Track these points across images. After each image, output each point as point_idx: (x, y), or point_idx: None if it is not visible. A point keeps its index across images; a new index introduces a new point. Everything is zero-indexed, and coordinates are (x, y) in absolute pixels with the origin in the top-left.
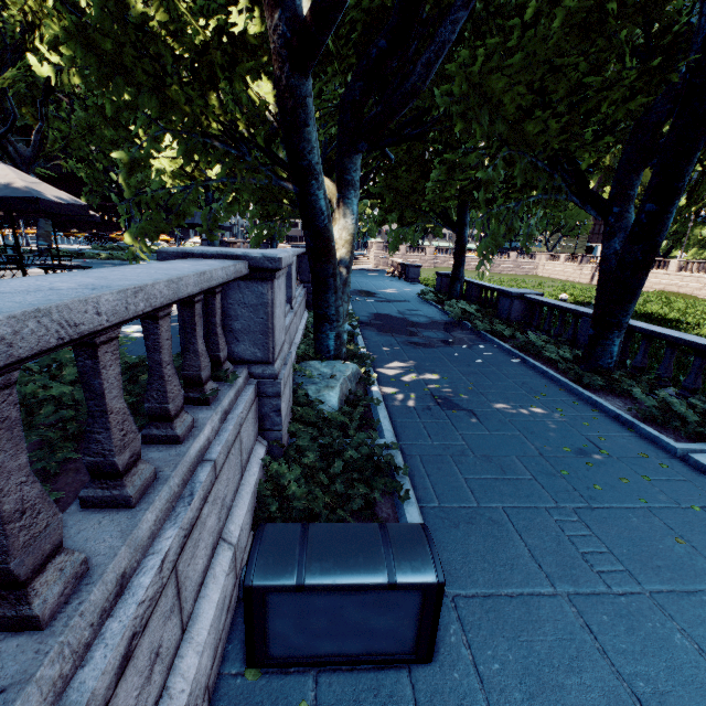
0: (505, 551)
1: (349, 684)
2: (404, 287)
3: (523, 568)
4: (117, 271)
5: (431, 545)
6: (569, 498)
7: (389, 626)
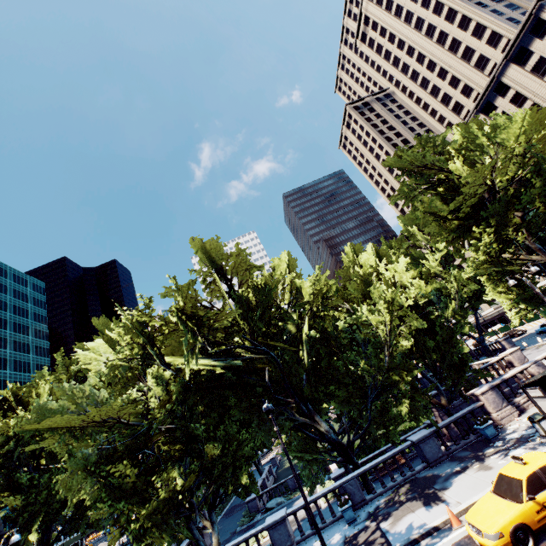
0: None
1: None
2: None
3: None
4: None
5: None
6: None
7: None
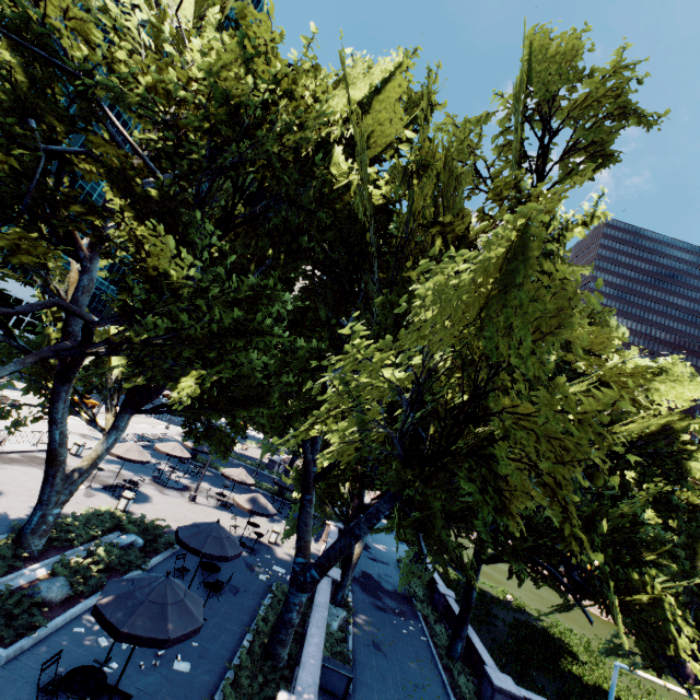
0: (371, 694)
1: (329, 696)
2: (392, 544)
3: (373, 699)
4: (321, 592)
5: (353, 670)
6: (399, 694)
7: (340, 685)
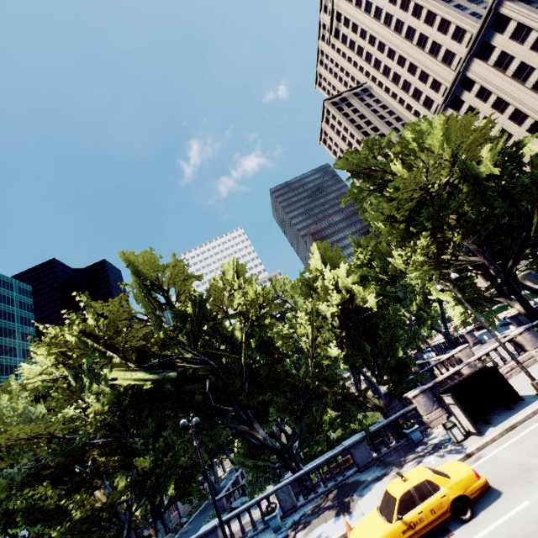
0: None
1: None
2: None
3: None
4: None
5: None
6: None
7: None
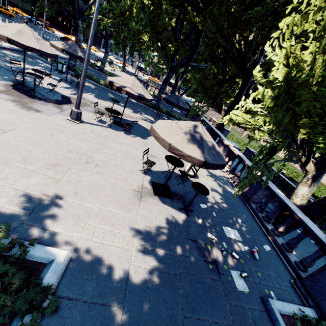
0: None
1: None
2: None
3: None
4: None
5: None
6: None
7: None
